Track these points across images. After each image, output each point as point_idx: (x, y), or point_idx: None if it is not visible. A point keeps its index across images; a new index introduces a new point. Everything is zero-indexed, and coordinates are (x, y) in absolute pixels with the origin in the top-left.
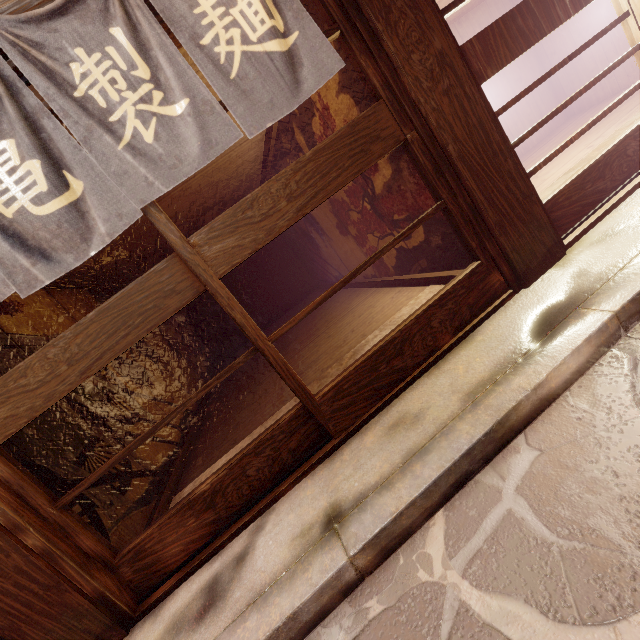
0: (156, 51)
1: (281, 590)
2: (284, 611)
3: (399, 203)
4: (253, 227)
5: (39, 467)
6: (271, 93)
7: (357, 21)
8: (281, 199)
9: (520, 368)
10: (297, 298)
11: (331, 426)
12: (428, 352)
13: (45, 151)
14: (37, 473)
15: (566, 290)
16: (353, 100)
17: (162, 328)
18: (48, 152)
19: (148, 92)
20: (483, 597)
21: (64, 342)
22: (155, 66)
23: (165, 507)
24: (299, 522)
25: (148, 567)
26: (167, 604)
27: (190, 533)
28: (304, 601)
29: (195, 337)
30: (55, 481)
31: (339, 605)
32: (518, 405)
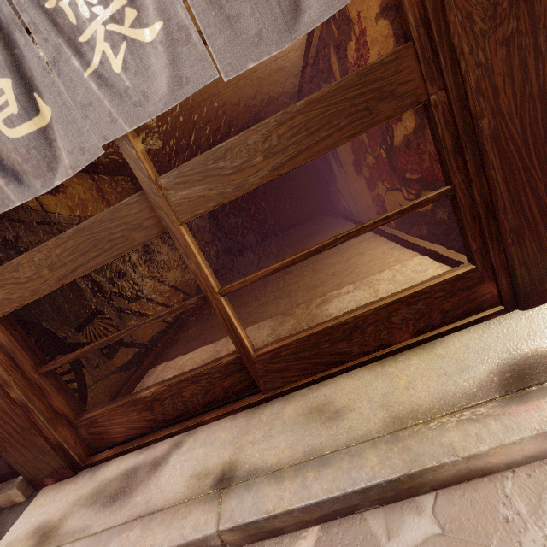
0: None
1: (162, 521)
2: (155, 544)
3: (414, 162)
4: (222, 179)
5: (44, 329)
6: (261, 22)
7: None
8: (257, 153)
9: (463, 420)
10: (308, 216)
11: (262, 382)
12: (379, 345)
13: (17, 69)
14: (41, 334)
15: None
16: (392, 29)
17: None
18: (20, 71)
19: (120, 9)
20: None
21: (47, 250)
22: None
23: (140, 377)
24: (203, 461)
25: (99, 434)
26: (103, 468)
27: (132, 422)
28: (171, 546)
29: (215, 230)
30: (55, 342)
31: None
32: (439, 467)
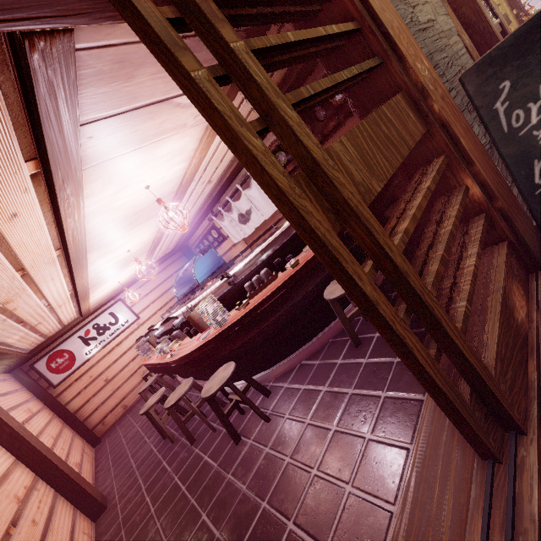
0: None
1: None
2: None
3: None
4: None
5: None
6: None
7: None
8: None
9: None
10: None
11: None
12: None
13: None
14: None
15: None
16: None
17: None
18: None
19: None
20: None
21: None
22: None
23: None
24: None
25: None
26: None
27: None
28: None
29: None
30: None
31: None
32: None
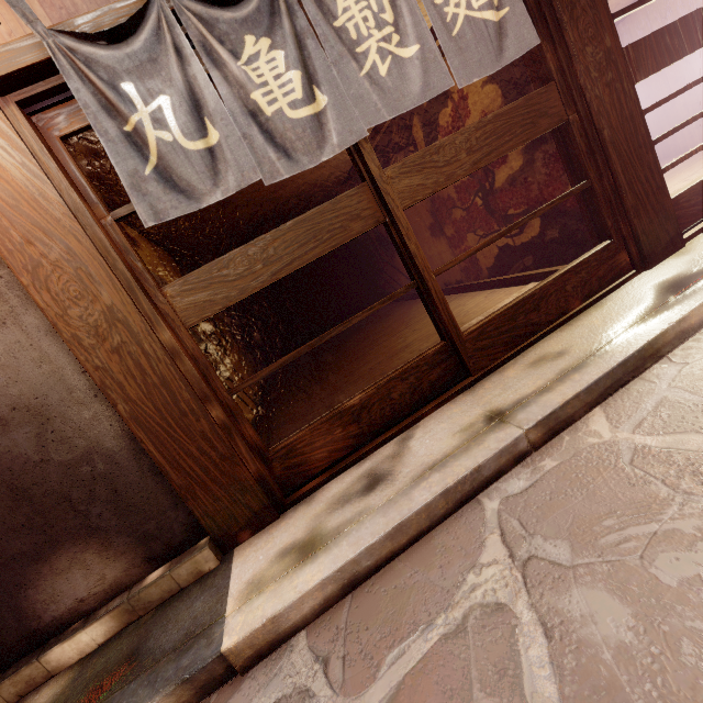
0: (401, 1)
1: (458, 458)
2: (469, 466)
3: (520, 196)
4: (436, 171)
5: None
6: (481, 54)
7: (546, 11)
8: (462, 151)
9: (661, 312)
10: (352, 311)
11: (471, 363)
12: (559, 313)
13: (304, 66)
14: None
15: (693, 265)
16: (501, 91)
17: (221, 315)
18: (305, 67)
19: (389, 34)
20: (657, 438)
21: (264, 243)
22: (397, 14)
23: None
24: (455, 425)
25: (295, 467)
26: (319, 494)
27: (335, 442)
28: (487, 458)
29: (243, 336)
30: None
31: (511, 470)
32: (665, 332)
